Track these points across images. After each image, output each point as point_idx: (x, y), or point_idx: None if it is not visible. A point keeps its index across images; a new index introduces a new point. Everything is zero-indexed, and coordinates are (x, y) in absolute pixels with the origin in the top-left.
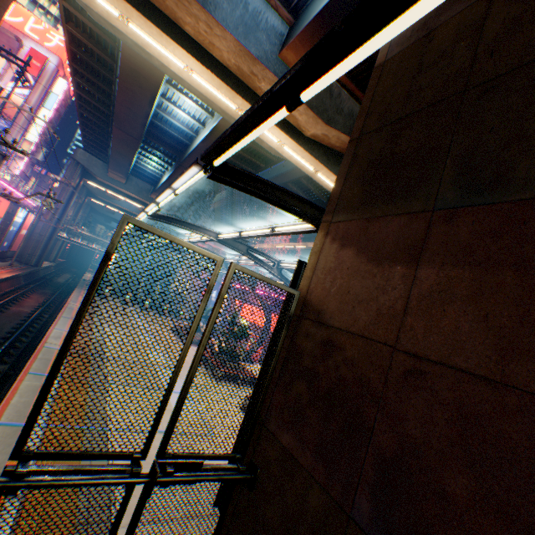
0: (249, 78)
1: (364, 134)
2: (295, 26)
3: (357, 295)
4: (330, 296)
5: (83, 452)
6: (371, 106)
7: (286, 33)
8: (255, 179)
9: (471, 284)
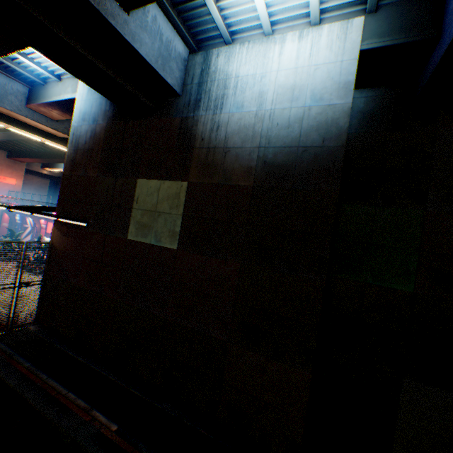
0: (9, 114)
1: (62, 198)
2: (33, 93)
3: (62, 243)
4: (58, 243)
5: (2, 285)
6: (63, 189)
7: (28, 91)
8: (29, 207)
9: (74, 241)
